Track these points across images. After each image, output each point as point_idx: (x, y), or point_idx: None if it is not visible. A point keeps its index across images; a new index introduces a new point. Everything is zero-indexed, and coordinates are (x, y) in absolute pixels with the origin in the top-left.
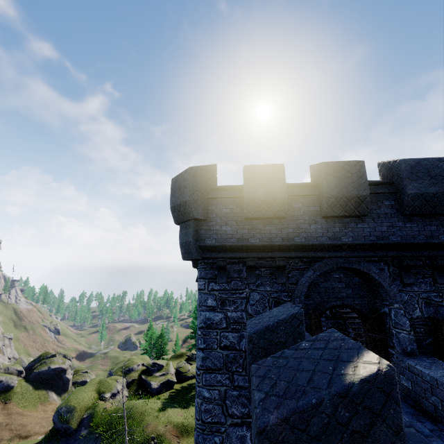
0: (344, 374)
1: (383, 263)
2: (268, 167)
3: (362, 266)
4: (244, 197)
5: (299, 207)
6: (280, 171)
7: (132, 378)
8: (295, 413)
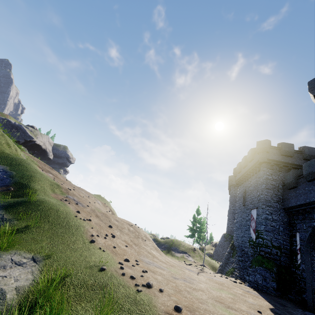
0: None
1: None
2: (289, 144)
3: None
4: (282, 149)
5: (296, 156)
6: (293, 145)
7: None
8: None
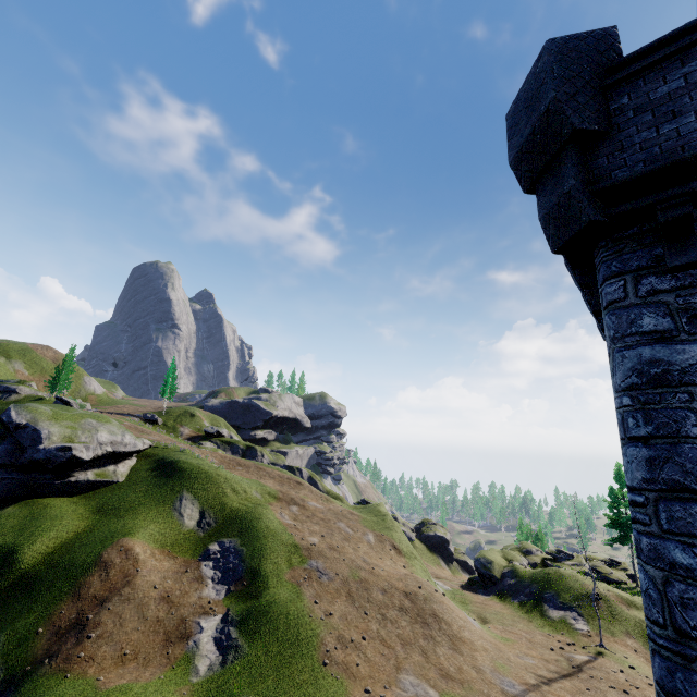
0: None
1: None
2: None
3: None
4: None
5: None
6: None
7: (533, 560)
8: None
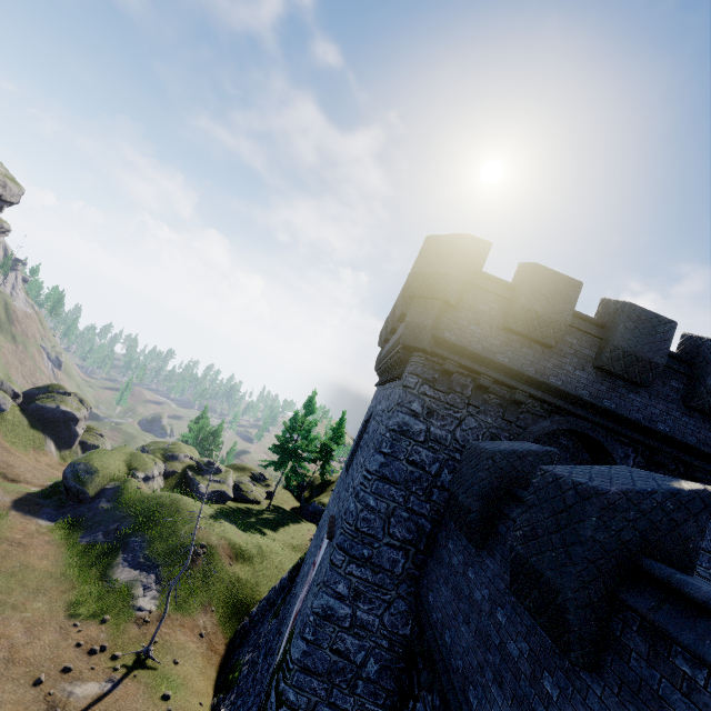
0: (670, 485)
1: (632, 450)
2: (563, 279)
3: (608, 442)
4: (519, 302)
5: (572, 343)
6: (575, 290)
7: (174, 468)
8: (633, 491)
